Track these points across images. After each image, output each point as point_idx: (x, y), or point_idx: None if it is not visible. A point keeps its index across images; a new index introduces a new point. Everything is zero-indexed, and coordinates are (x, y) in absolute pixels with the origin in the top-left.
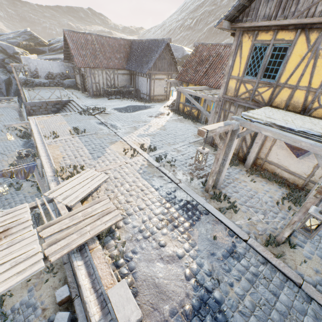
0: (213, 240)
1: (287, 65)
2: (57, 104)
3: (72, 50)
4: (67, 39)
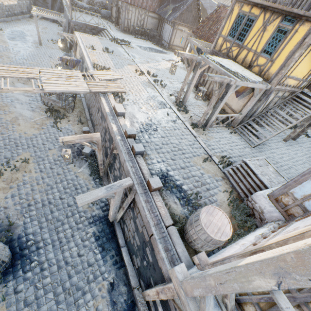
0: (166, 116)
1: (250, 33)
2: (93, 29)
3: None
4: None
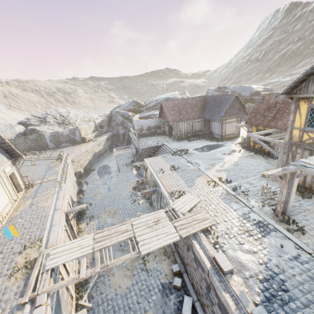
0: (280, 248)
1: None
2: (155, 148)
3: (166, 112)
4: (163, 107)
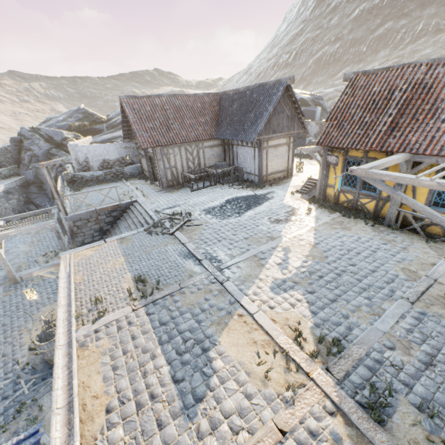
0: None
1: None
2: (113, 211)
3: (133, 124)
4: (125, 110)
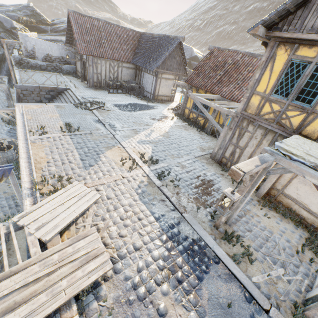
0: (226, 308)
1: None
2: (51, 91)
3: (76, 33)
4: (71, 21)
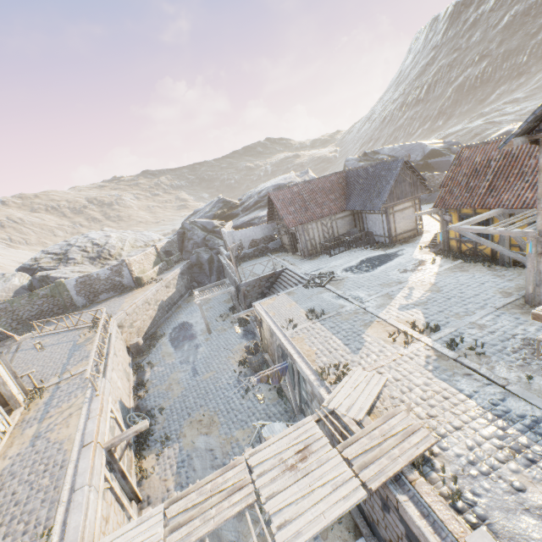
0: None
1: None
2: (270, 278)
3: (280, 210)
4: (273, 201)
